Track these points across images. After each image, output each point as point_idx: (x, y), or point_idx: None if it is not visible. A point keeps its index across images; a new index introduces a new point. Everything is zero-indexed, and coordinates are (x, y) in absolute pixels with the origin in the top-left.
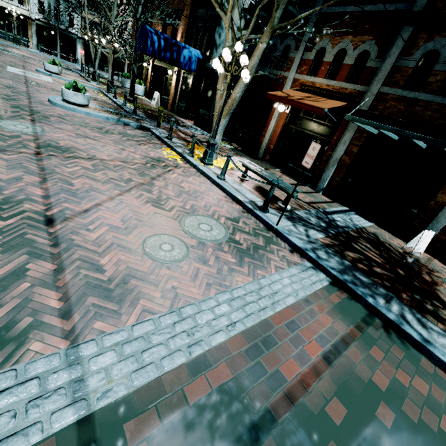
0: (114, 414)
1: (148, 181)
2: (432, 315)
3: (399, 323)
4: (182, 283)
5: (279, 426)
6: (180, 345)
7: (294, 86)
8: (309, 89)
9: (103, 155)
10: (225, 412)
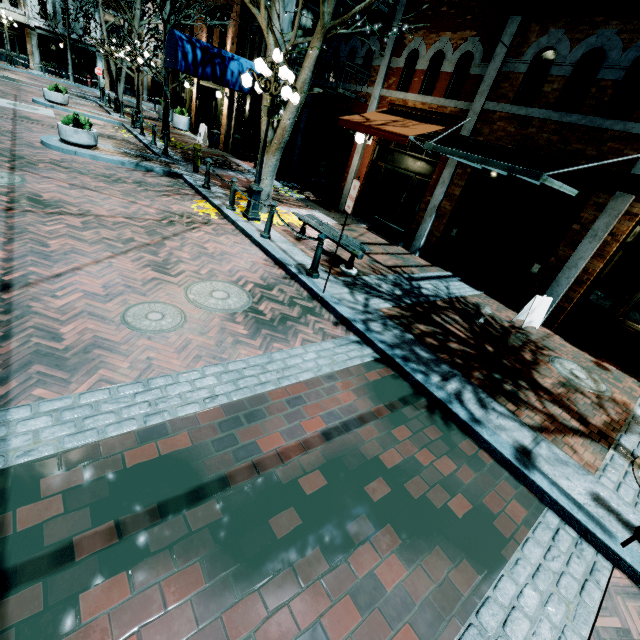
0: (33, 470)
1: (158, 241)
2: (506, 396)
3: (447, 402)
4: (162, 354)
5: (230, 491)
6: (135, 414)
7: (381, 107)
8: (399, 110)
9: (102, 210)
10: (168, 475)
